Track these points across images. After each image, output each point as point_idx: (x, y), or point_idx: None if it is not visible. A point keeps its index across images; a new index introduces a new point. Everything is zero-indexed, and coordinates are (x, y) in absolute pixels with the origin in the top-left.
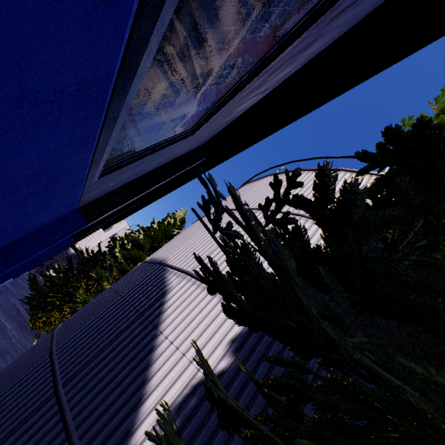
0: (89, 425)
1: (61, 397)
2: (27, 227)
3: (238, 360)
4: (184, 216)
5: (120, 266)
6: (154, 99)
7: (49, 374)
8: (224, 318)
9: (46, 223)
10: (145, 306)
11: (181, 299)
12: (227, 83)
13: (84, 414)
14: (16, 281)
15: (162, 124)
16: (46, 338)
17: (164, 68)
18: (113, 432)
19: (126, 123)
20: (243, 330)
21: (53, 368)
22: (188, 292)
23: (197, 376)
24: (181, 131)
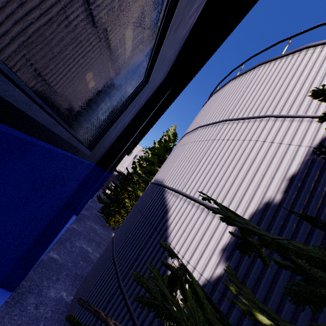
0: (140, 310)
1: (122, 289)
2: (69, 190)
3: (229, 273)
4: (175, 130)
5: (143, 179)
6: (83, 93)
7: (114, 271)
8: (213, 230)
9: (81, 181)
10: (156, 222)
11: (178, 215)
12: (150, 30)
13: (136, 302)
14: (93, 200)
15: (112, 96)
16: (110, 243)
17: (63, 73)
18: (154, 318)
19: (77, 119)
20: (230, 240)
21: (115, 268)
22: (182, 209)
23: (201, 280)
24: (136, 86)
